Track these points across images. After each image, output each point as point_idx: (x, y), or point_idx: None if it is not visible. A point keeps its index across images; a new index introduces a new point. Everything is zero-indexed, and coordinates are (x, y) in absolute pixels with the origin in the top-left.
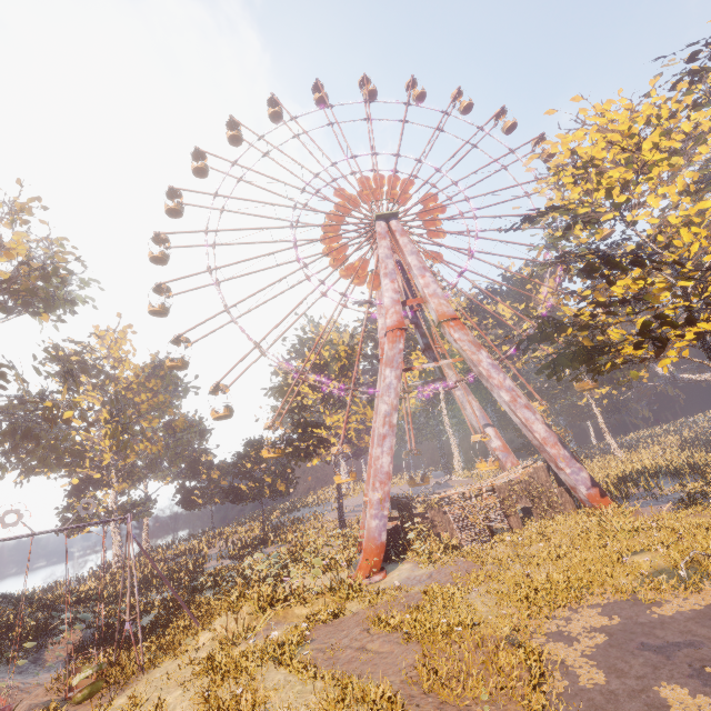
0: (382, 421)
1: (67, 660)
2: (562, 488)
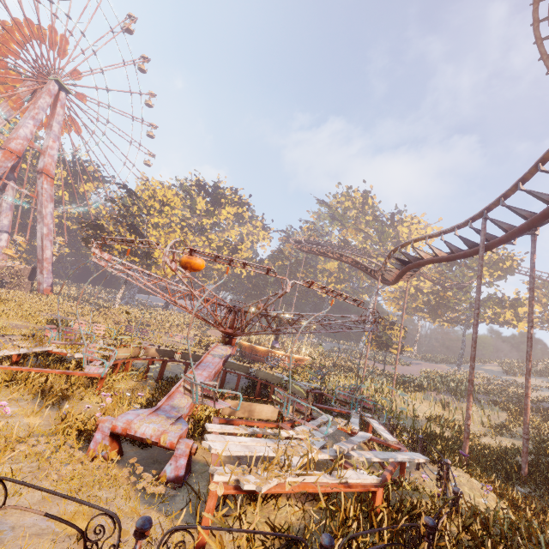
0: None
1: None
2: (31, 281)
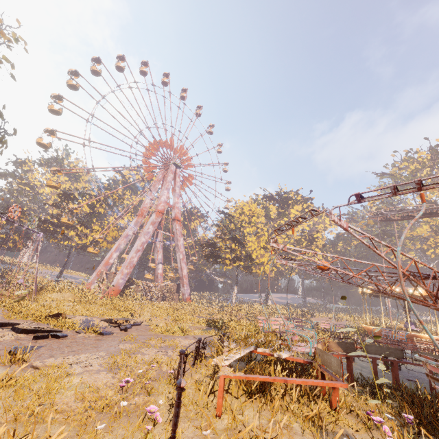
0: (141, 244)
1: (5, 284)
2: (178, 294)
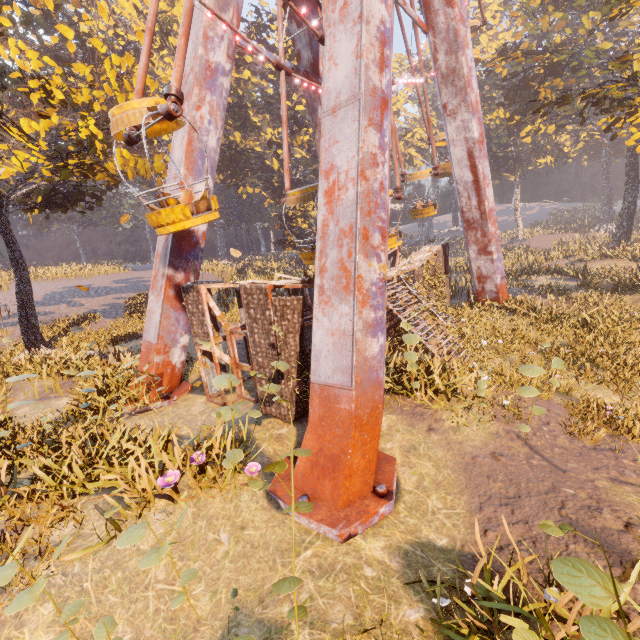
0: (378, 50)
1: None
2: (448, 278)
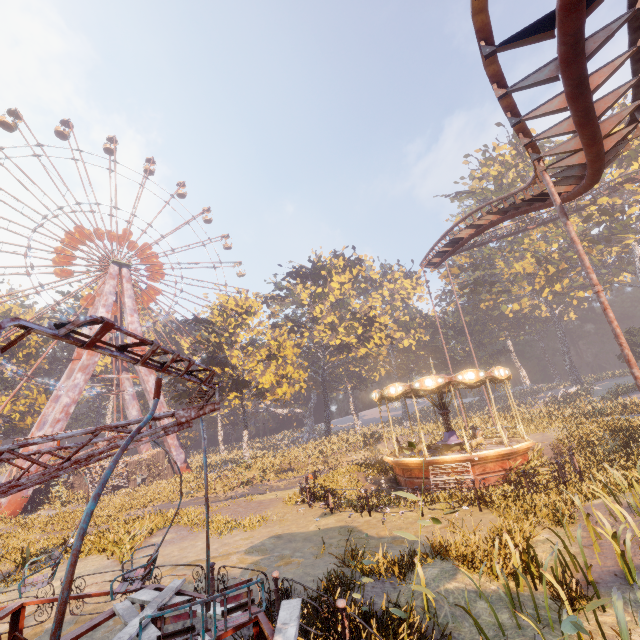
0: (61, 409)
1: None
2: (170, 464)
